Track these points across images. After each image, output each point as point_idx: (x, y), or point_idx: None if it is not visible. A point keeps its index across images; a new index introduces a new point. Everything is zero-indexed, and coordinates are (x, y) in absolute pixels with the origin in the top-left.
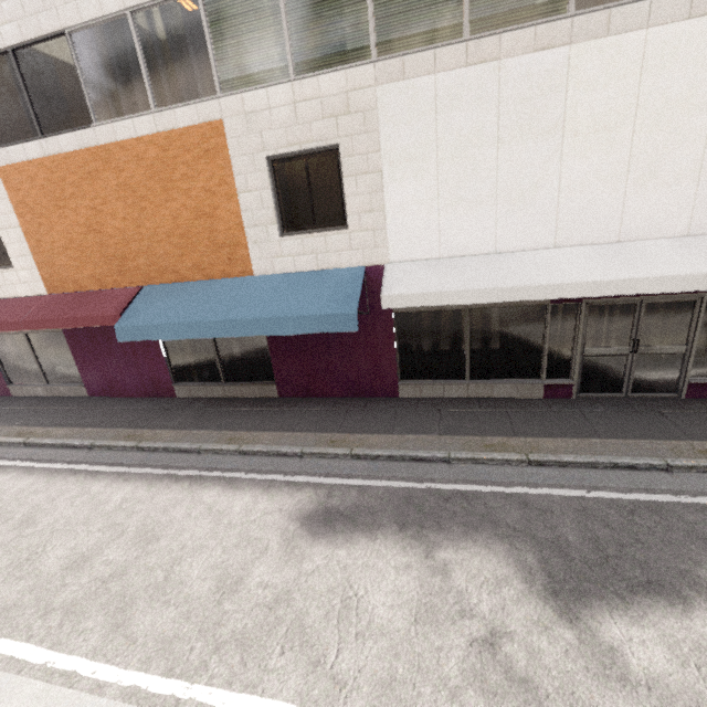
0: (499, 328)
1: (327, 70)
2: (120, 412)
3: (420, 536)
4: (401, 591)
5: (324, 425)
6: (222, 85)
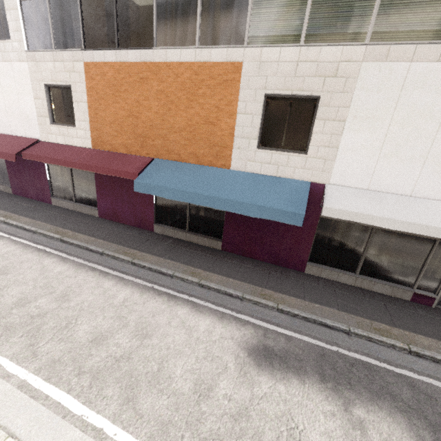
0: (393, 246)
1: (330, 43)
2: (119, 233)
3: (337, 390)
4: (331, 435)
5: (255, 280)
6: (249, 39)
